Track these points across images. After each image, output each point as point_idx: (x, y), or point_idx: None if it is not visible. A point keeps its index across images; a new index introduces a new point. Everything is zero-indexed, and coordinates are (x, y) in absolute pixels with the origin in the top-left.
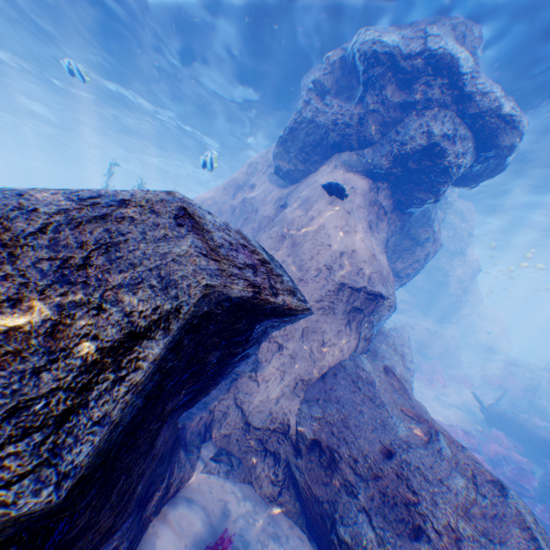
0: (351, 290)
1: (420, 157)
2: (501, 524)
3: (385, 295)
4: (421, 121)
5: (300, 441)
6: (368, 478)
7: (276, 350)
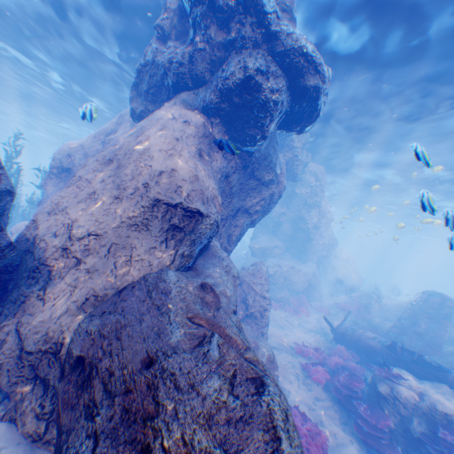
0: (168, 206)
1: (242, 91)
2: (245, 428)
3: (205, 213)
4: (239, 57)
5: (68, 362)
6: (118, 394)
7: (75, 267)
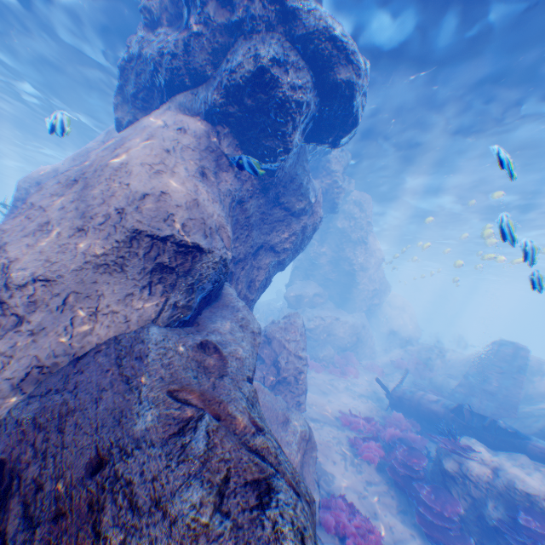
0: (153, 239)
1: (254, 89)
2: None
3: (207, 248)
4: (248, 44)
5: None
6: (43, 522)
7: (14, 327)
